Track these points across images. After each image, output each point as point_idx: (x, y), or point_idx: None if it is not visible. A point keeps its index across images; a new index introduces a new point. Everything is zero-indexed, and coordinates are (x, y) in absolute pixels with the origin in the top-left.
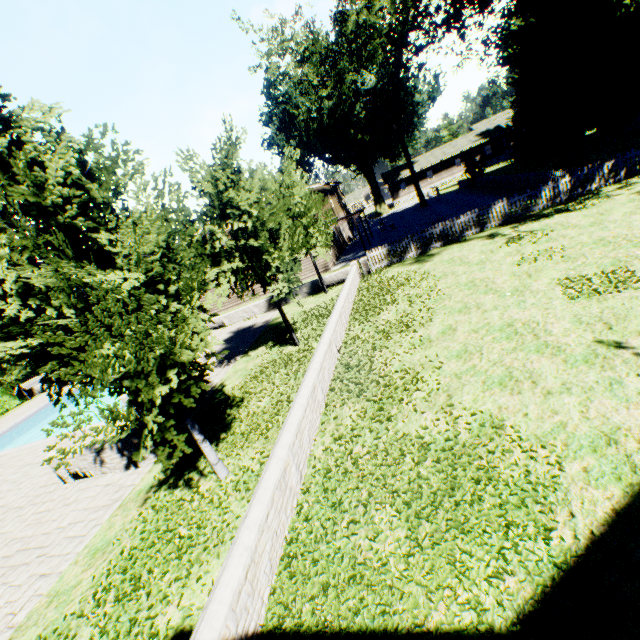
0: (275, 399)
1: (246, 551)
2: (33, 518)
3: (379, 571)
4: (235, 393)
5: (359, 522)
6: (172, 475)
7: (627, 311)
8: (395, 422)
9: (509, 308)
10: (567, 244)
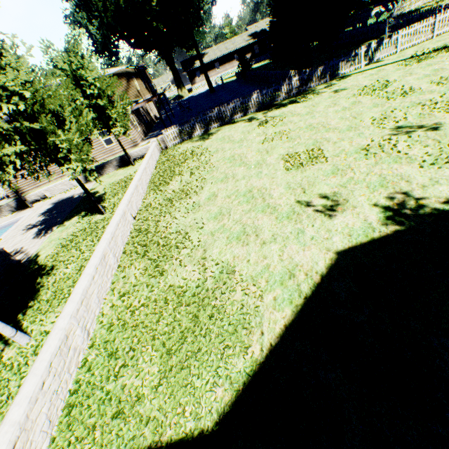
0: (80, 265)
1: (13, 427)
2: None
3: (136, 403)
4: (47, 262)
5: (127, 366)
6: None
7: (315, 179)
8: (165, 276)
9: (252, 178)
10: (292, 128)
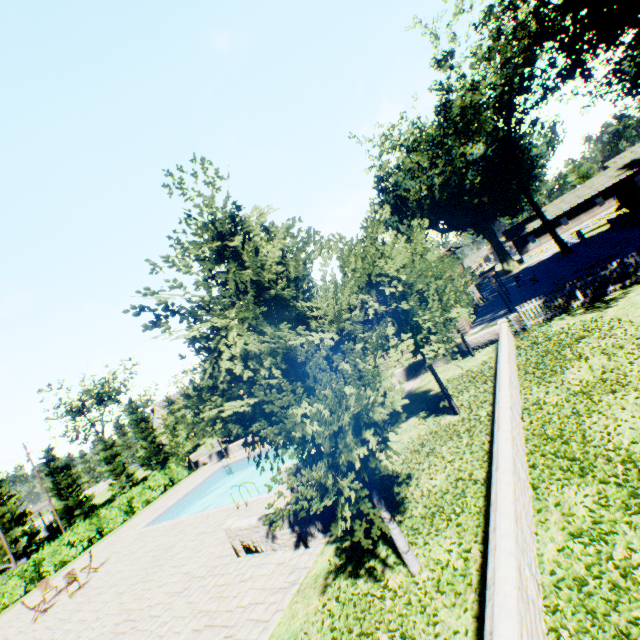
0: (451, 476)
1: None
2: (214, 590)
3: None
4: (397, 468)
5: None
6: (348, 561)
7: None
8: None
9: None
10: None
